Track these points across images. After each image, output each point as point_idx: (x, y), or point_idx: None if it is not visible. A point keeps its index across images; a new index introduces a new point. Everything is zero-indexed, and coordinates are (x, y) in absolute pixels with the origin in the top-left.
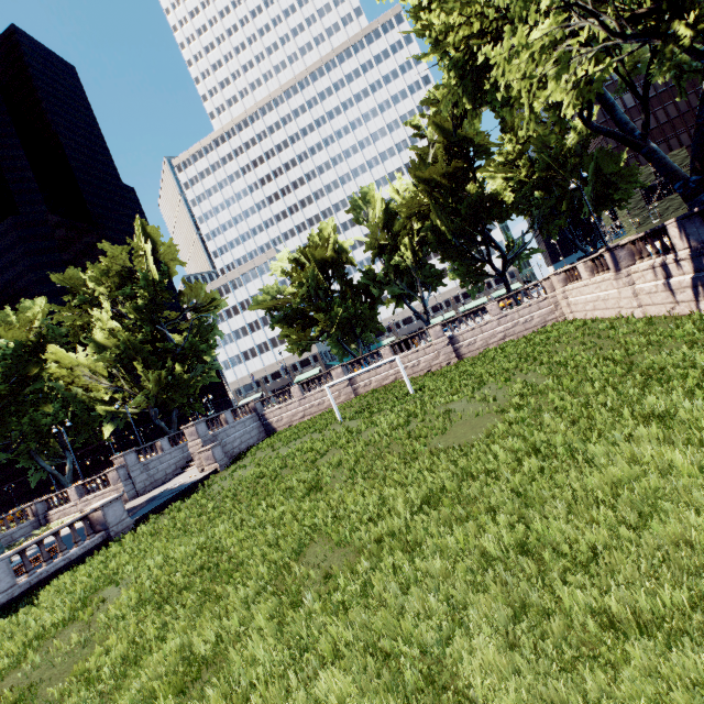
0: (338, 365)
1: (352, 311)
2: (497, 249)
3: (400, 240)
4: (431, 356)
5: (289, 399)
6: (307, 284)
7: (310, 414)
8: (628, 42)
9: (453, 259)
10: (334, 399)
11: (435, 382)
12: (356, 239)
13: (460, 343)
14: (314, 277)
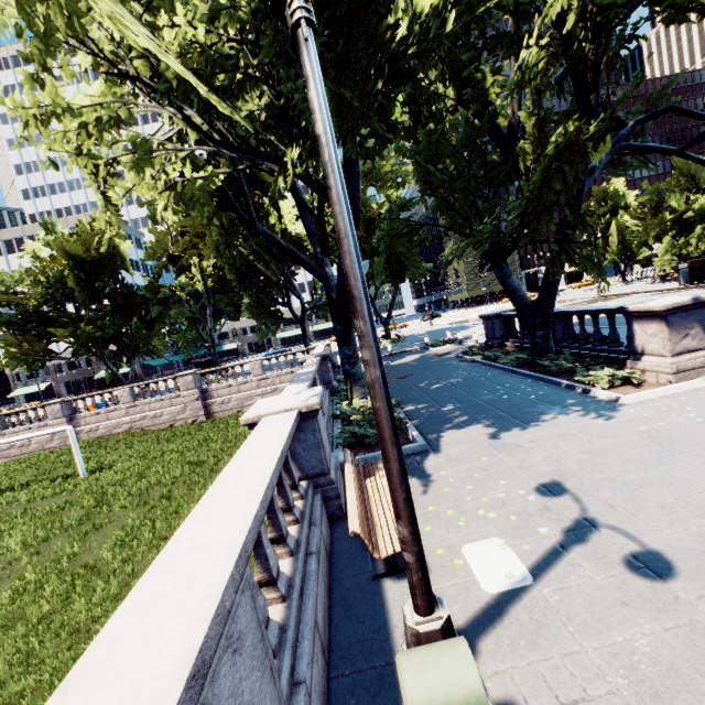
0: (56, 401)
1: (109, 331)
2: (297, 295)
3: (188, 259)
4: (178, 409)
5: None
6: (47, 284)
7: (8, 456)
8: (236, 152)
9: (251, 294)
10: (46, 442)
11: (124, 462)
12: (147, 241)
13: (213, 399)
14: (62, 277)
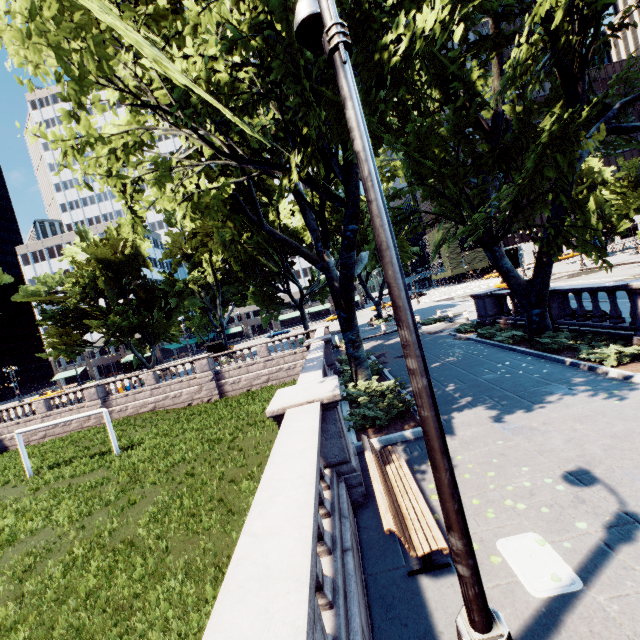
0: (91, 385)
1: (134, 322)
2: (296, 283)
3: (200, 256)
4: (195, 389)
5: (32, 414)
6: (83, 284)
7: (53, 434)
8: (248, 163)
9: (255, 283)
10: (84, 422)
11: (151, 439)
12: (164, 242)
13: (225, 380)
14: (95, 277)
